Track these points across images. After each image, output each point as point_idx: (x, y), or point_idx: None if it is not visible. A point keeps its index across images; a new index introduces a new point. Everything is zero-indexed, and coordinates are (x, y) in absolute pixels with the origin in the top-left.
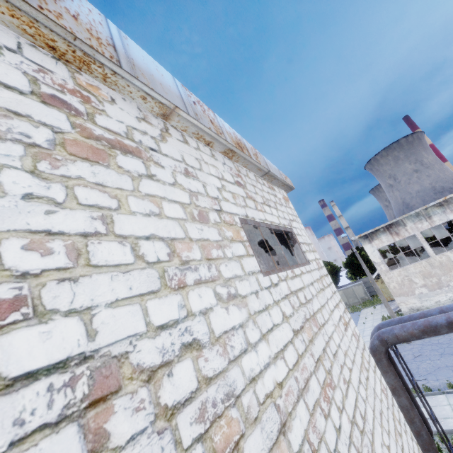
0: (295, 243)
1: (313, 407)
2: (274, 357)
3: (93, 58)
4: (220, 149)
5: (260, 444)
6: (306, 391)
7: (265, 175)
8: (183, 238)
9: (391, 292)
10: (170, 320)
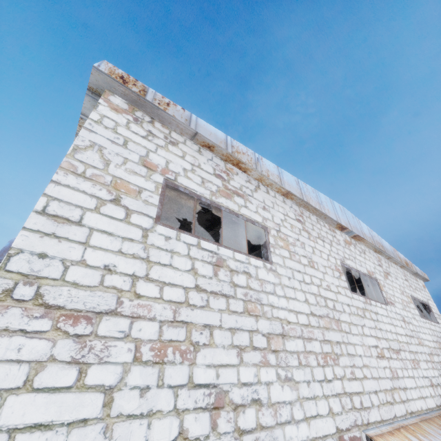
0: (430, 312)
1: (440, 361)
2: (427, 340)
3: (381, 252)
4: (399, 265)
5: (426, 350)
6: (438, 356)
7: (414, 273)
8: (402, 299)
9: None
10: (406, 316)
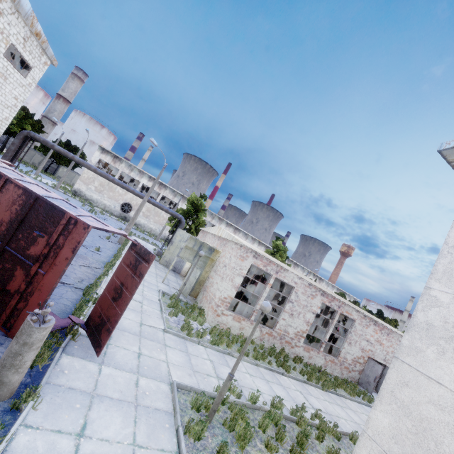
0: (28, 71)
1: None
2: None
3: None
4: (29, 28)
5: None
6: None
7: (43, 49)
8: None
9: (80, 177)
10: None
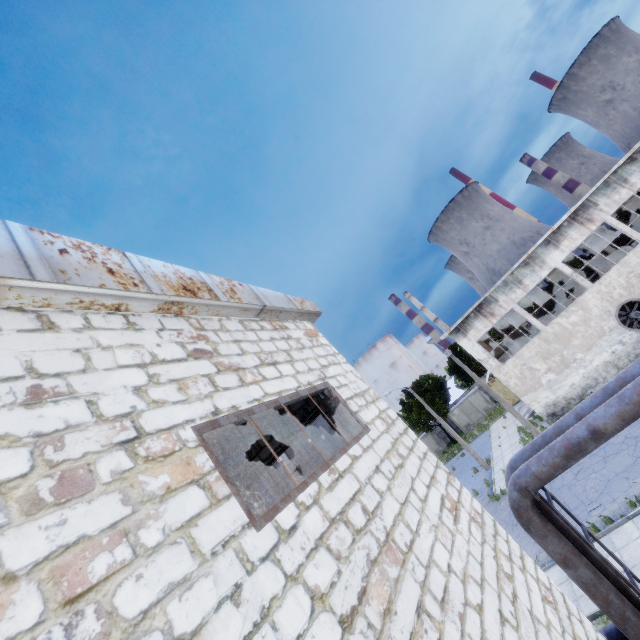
0: (338, 404)
1: None
2: None
3: None
4: (148, 308)
5: None
6: None
7: (260, 313)
8: None
9: (515, 392)
10: None
